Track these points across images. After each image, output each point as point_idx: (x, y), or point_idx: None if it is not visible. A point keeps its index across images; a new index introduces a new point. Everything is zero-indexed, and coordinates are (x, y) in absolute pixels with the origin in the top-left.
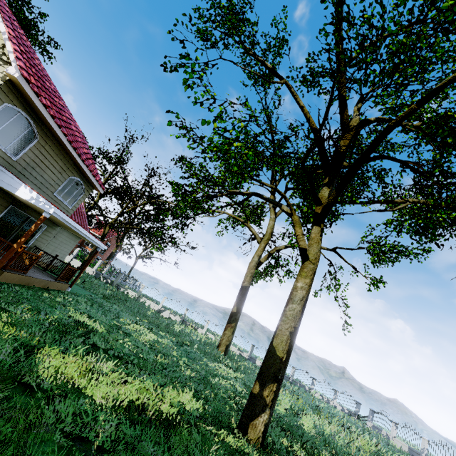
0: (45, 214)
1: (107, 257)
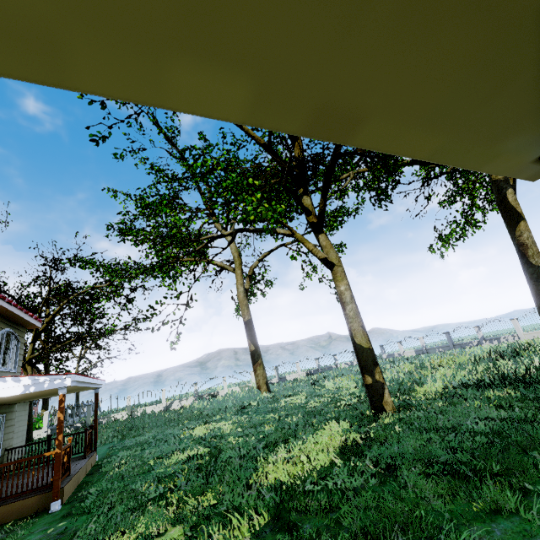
0: (62, 391)
1: (43, 403)
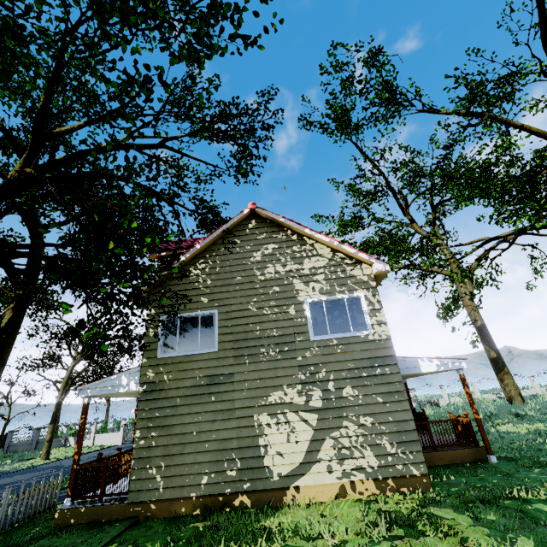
0: (461, 371)
1: None
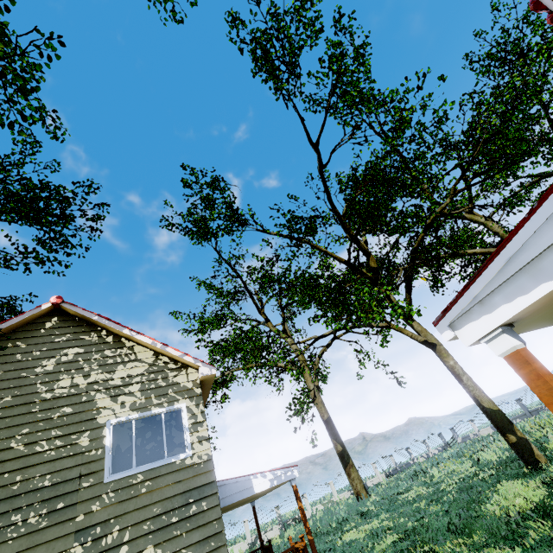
0: (294, 481)
1: None
